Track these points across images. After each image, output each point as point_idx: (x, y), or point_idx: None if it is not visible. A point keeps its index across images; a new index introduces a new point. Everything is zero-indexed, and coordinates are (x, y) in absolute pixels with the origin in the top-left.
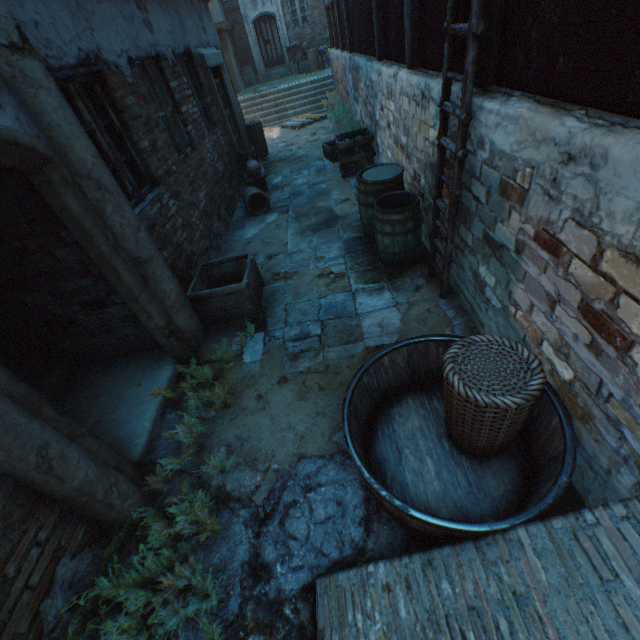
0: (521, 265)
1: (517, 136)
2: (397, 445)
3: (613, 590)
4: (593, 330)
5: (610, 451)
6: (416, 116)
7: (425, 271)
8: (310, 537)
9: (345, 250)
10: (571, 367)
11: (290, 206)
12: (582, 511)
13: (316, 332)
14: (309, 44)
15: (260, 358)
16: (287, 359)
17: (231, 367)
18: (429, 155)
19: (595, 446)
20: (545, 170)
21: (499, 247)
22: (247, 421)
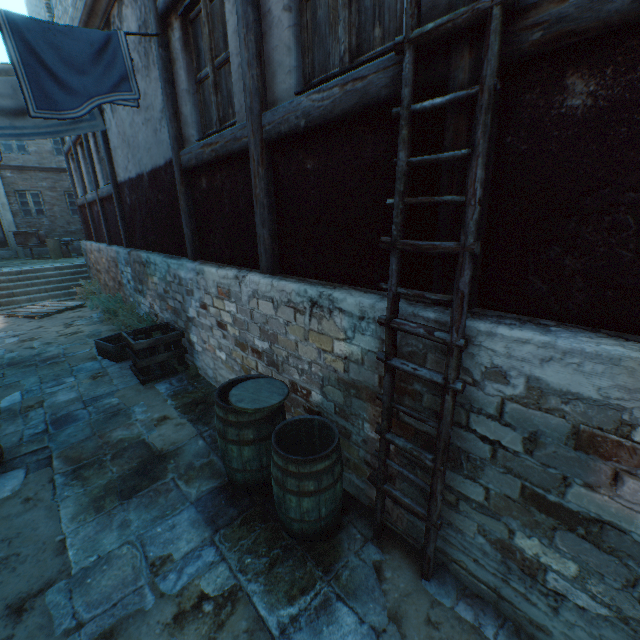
0: None
1: (622, 380)
2: None
3: None
4: None
5: None
6: (296, 323)
7: (364, 528)
8: None
9: (208, 524)
10: None
11: (53, 447)
12: None
13: None
14: (47, 233)
15: None
16: None
17: None
18: (335, 369)
19: None
20: None
21: (587, 520)
22: None
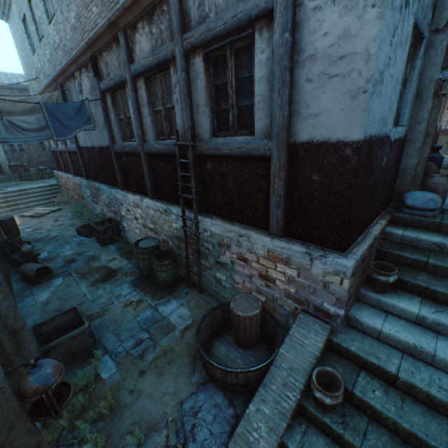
0: (235, 268)
1: (221, 229)
2: (223, 363)
3: (304, 345)
4: (265, 280)
5: (284, 316)
6: (162, 217)
7: (186, 284)
8: (213, 431)
9: (134, 286)
10: (264, 295)
11: (71, 270)
12: (289, 332)
13: (146, 336)
14: (27, 163)
15: (116, 369)
16: (137, 359)
17: (95, 388)
18: (174, 233)
19: (280, 317)
20: (234, 238)
21: (224, 264)
22: (133, 410)
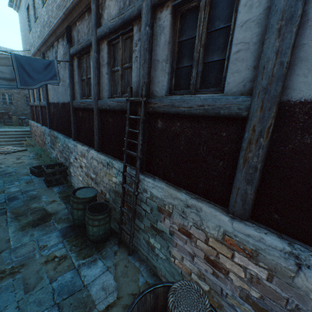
0: (174, 240)
1: (164, 193)
2: None
3: None
4: (213, 267)
5: None
6: (103, 169)
7: (116, 240)
8: None
9: (62, 236)
10: (207, 283)
11: (7, 208)
12: None
13: None
14: (13, 113)
15: None
16: None
17: None
18: (113, 186)
19: None
20: (179, 207)
21: (161, 231)
22: None
